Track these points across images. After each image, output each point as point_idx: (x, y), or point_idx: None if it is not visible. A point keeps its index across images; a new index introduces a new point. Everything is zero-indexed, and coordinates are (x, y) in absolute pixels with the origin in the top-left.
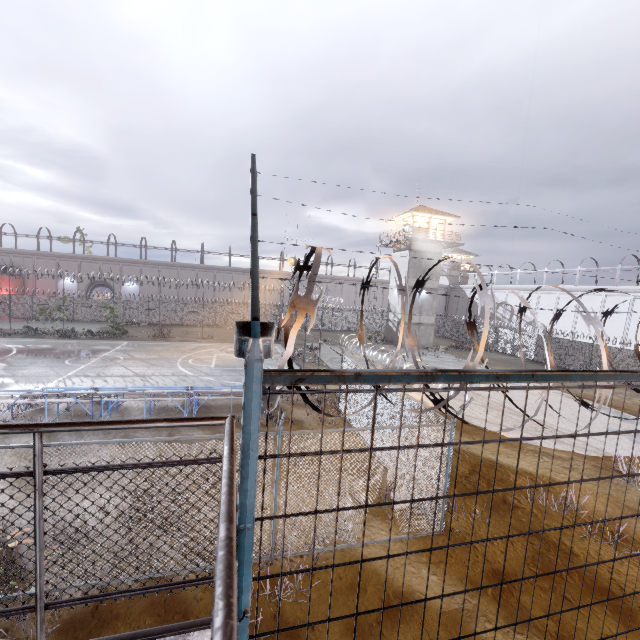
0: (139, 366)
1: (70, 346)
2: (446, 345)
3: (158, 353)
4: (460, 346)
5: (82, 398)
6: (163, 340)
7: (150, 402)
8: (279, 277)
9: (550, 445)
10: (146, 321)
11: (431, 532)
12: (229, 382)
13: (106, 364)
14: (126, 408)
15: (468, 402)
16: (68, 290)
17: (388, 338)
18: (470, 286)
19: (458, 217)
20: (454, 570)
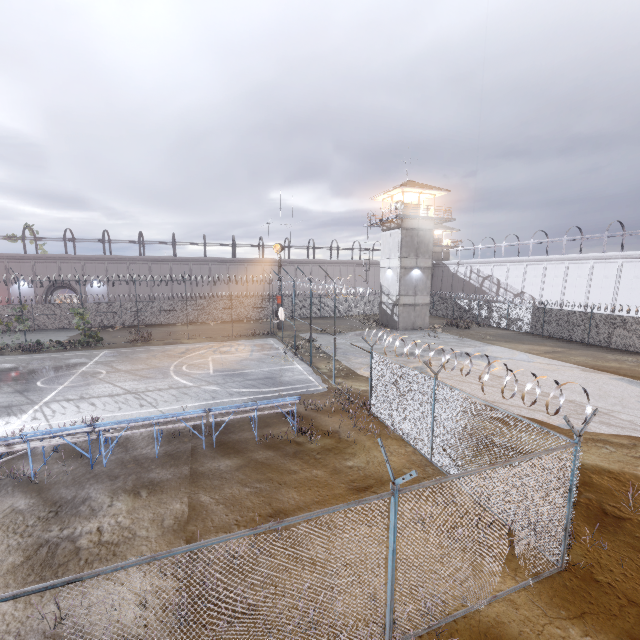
0: (127, 380)
1: (38, 362)
2: (440, 324)
3: (145, 361)
4: (454, 324)
5: (74, 437)
6: (145, 345)
7: (158, 430)
8: (260, 265)
9: (601, 430)
10: (120, 324)
11: (553, 571)
12: (237, 390)
13: (87, 382)
14: (128, 439)
15: (593, 415)
16: (24, 296)
17: (383, 321)
18: (454, 261)
19: (448, 191)
20: (605, 624)
